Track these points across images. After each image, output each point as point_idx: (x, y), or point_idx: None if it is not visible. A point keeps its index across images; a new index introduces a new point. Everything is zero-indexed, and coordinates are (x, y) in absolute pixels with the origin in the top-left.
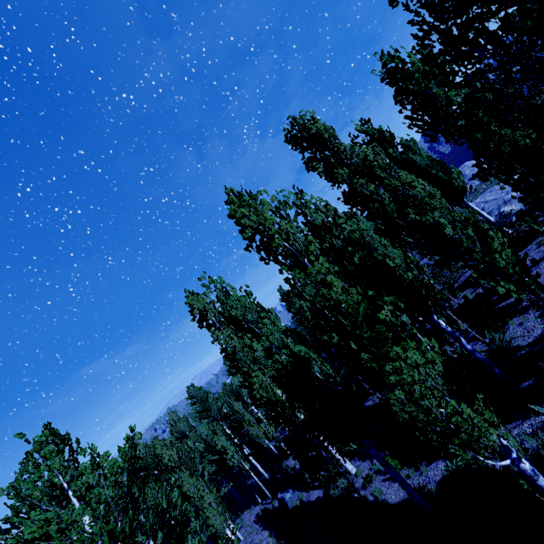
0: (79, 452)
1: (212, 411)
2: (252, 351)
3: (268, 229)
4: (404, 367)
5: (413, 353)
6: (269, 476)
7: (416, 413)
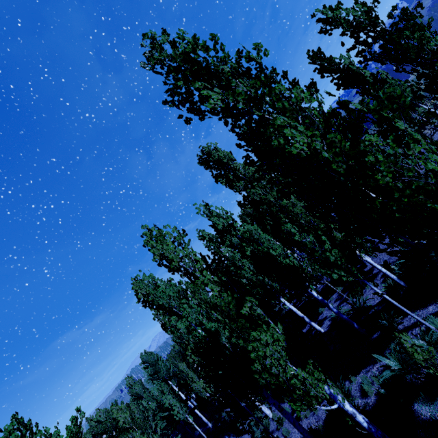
0: (37, 434)
1: (161, 373)
2: (177, 329)
3: (167, 256)
4: (259, 346)
5: (265, 335)
6: (213, 425)
7: (269, 378)
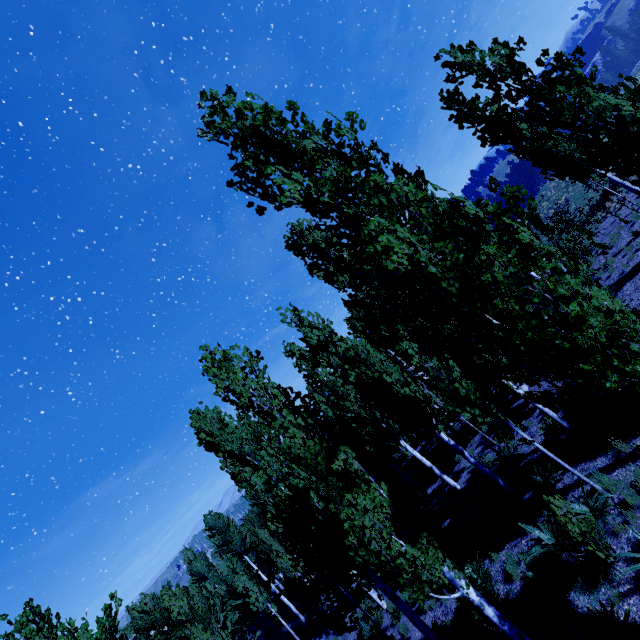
0: (58, 628)
1: (233, 544)
2: (252, 486)
3: (233, 390)
4: (355, 513)
5: (363, 499)
6: (306, 618)
7: (367, 557)
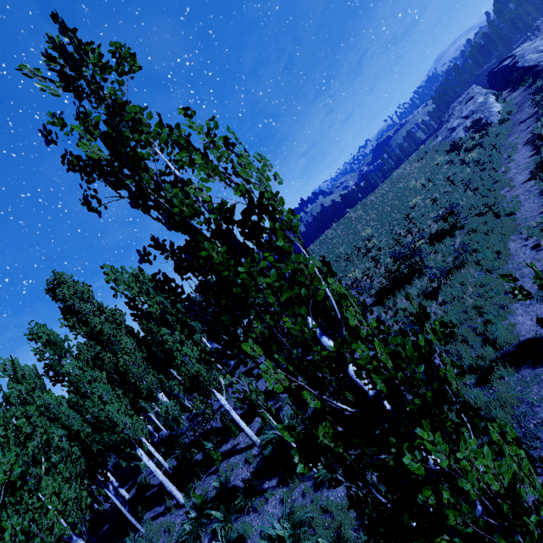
0: None
1: None
2: None
3: None
4: None
5: None
6: None
7: None
